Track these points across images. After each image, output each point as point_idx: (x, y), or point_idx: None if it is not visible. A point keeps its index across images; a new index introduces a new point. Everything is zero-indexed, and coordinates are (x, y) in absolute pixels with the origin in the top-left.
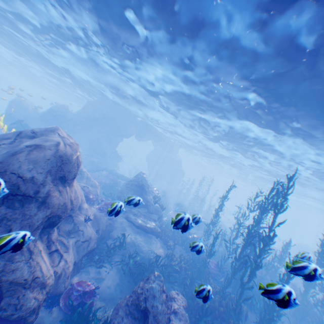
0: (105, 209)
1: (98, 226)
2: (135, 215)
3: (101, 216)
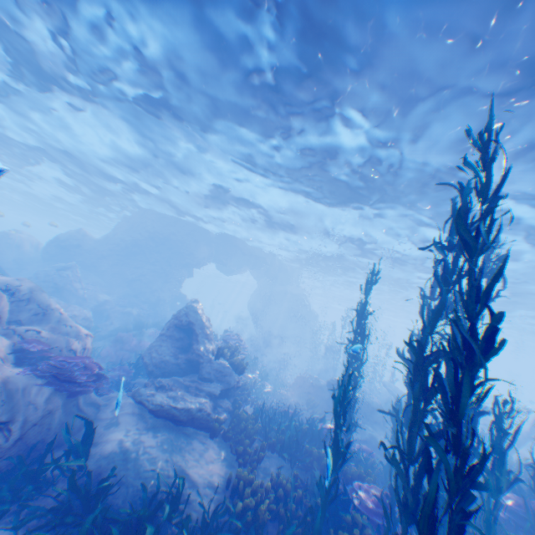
0: (46, 368)
1: (12, 413)
2: (159, 387)
3: (33, 388)
